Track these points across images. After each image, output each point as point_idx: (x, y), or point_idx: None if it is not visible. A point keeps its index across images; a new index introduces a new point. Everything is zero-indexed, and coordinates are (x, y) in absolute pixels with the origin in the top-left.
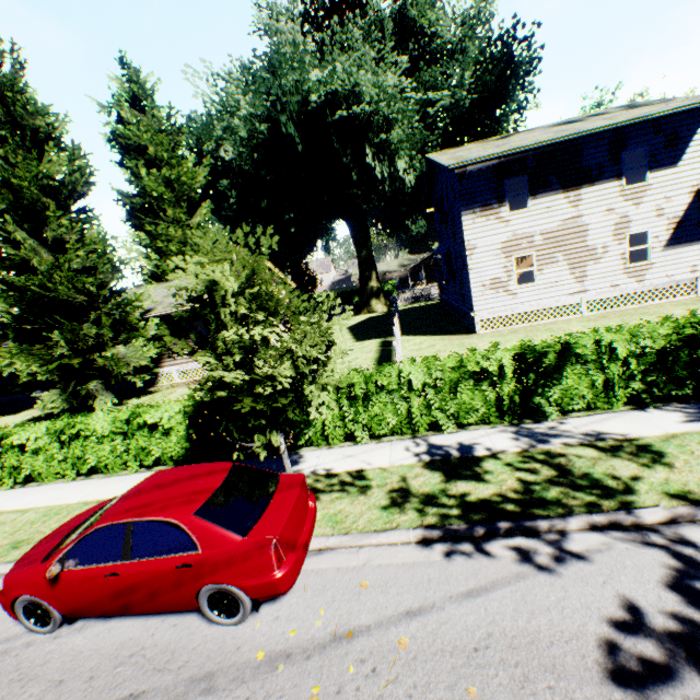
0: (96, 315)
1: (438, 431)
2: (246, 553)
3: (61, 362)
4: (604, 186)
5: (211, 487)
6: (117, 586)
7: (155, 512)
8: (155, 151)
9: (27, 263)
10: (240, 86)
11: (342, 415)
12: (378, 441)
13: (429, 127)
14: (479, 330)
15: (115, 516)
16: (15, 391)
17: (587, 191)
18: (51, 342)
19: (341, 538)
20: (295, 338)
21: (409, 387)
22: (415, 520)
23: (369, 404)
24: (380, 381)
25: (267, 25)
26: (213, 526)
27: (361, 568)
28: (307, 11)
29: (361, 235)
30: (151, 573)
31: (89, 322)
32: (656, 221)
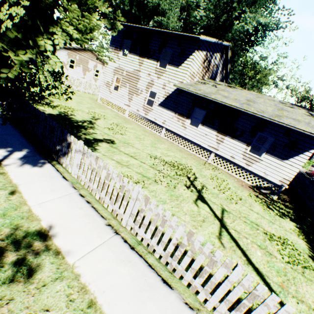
0: None
1: None
2: None
3: None
4: (152, 62)
5: None
6: None
7: None
8: None
9: None
10: None
11: None
12: None
13: None
14: (98, 100)
15: None
16: None
17: (146, 61)
18: None
19: None
20: None
21: None
22: None
23: None
24: None
25: None
26: None
27: None
28: None
29: None
30: None
31: None
32: (162, 90)
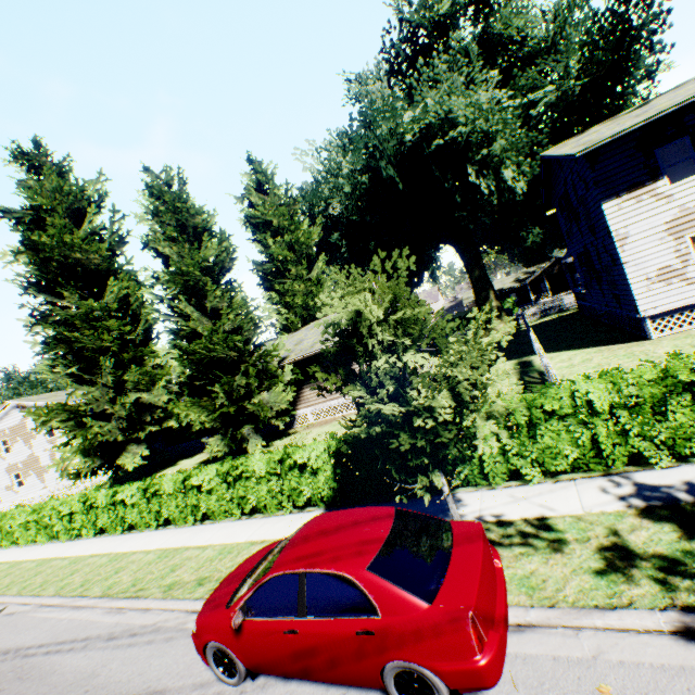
0: (244, 367)
1: (641, 465)
2: (436, 627)
3: (221, 411)
4: None
5: (379, 536)
6: (295, 646)
7: (326, 563)
8: (278, 222)
9: (194, 331)
10: (339, 152)
11: (502, 448)
12: (555, 479)
13: (532, 129)
14: (651, 334)
15: (287, 565)
16: (190, 438)
17: None
18: (214, 394)
19: (546, 613)
20: (448, 361)
21: (589, 410)
22: (657, 596)
23: (535, 433)
24: (547, 404)
25: (357, 93)
26: (391, 586)
27: (590, 662)
28: (391, 67)
29: (471, 256)
30: (329, 636)
31: (239, 374)
32: None
